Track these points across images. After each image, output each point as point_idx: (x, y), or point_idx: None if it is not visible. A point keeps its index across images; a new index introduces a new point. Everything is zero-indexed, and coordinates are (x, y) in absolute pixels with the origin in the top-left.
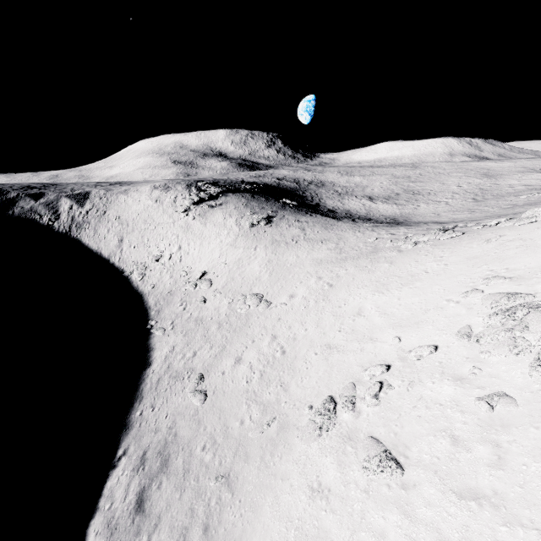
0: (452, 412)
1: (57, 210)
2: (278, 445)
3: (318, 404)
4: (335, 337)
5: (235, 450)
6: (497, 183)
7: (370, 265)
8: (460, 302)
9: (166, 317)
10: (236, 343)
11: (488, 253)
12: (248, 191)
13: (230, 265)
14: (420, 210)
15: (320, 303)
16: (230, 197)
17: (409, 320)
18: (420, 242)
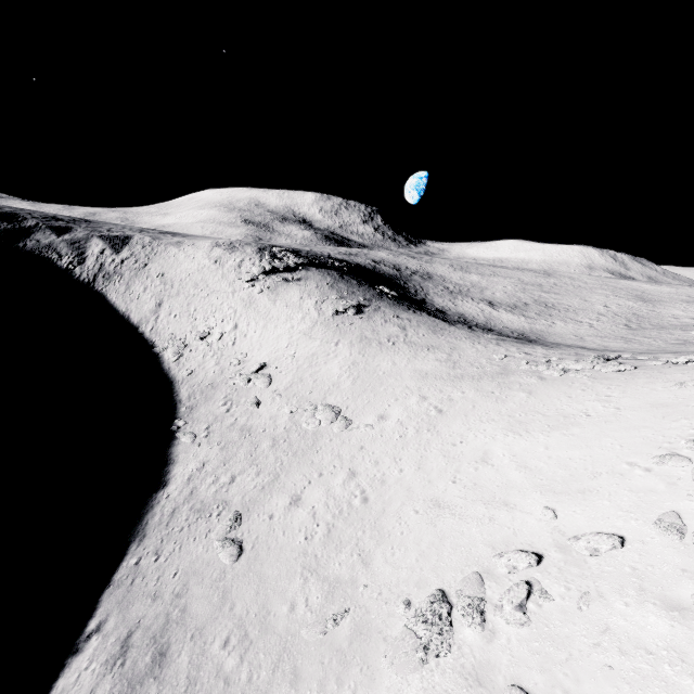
0: (675, 672)
1: (84, 253)
2: (351, 664)
3: (420, 600)
4: (446, 490)
5: (277, 657)
6: (656, 310)
7: (498, 390)
8: (652, 470)
9: (200, 418)
10: (295, 473)
11: (685, 401)
12: (336, 269)
13: (300, 361)
14: (556, 329)
15: (424, 433)
16: (312, 272)
17: (568, 485)
18: (570, 370)
